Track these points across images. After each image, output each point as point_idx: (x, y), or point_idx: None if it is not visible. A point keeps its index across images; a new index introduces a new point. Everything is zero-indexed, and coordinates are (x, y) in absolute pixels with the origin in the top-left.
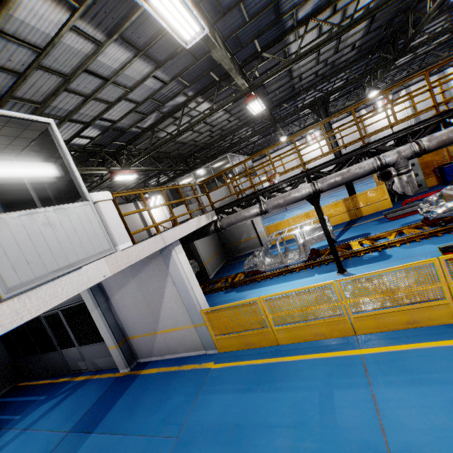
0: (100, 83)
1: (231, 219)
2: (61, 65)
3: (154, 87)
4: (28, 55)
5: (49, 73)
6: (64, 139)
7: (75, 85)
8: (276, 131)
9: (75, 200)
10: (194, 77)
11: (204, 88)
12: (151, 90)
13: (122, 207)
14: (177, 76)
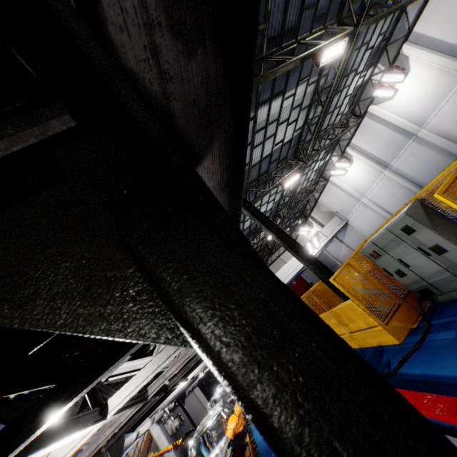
0: None
1: None
2: None
3: None
4: None
5: None
6: None
7: None
8: (275, 217)
9: None
10: None
11: None
12: None
13: None
14: None
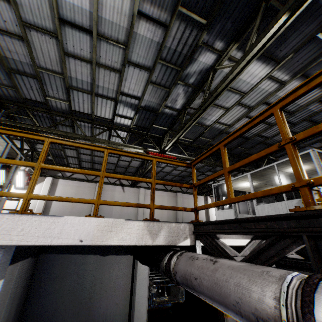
0: (90, 40)
1: (191, 268)
2: (42, 19)
3: (156, 39)
4: (10, 11)
5: (42, 34)
6: (109, 117)
7: (72, 47)
8: None
9: (140, 176)
10: (211, 4)
11: (241, 28)
12: (155, 46)
13: (191, 196)
14: (175, 5)
